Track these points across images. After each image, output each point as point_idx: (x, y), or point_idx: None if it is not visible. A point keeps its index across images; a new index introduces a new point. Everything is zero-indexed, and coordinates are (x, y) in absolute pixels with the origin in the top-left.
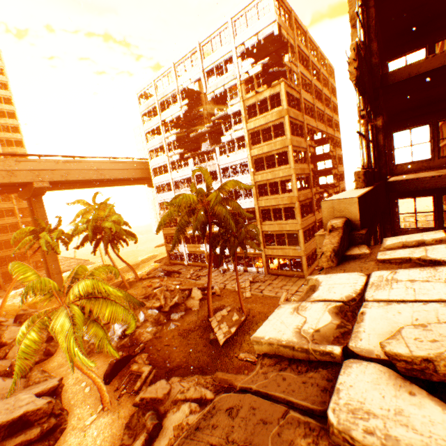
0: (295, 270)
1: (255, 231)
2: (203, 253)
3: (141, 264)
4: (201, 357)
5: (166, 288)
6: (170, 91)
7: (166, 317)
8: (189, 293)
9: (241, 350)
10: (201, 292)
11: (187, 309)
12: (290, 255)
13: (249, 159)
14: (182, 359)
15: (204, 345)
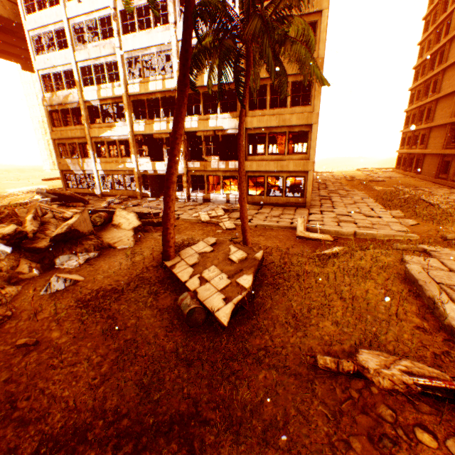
0: (292, 196)
1: (307, 36)
2: (132, 173)
3: (11, 197)
4: (166, 376)
5: (52, 213)
6: None
7: (39, 264)
8: (109, 217)
9: (311, 336)
10: (137, 216)
11: (104, 248)
12: (289, 170)
13: None
14: (90, 396)
15: (166, 329)
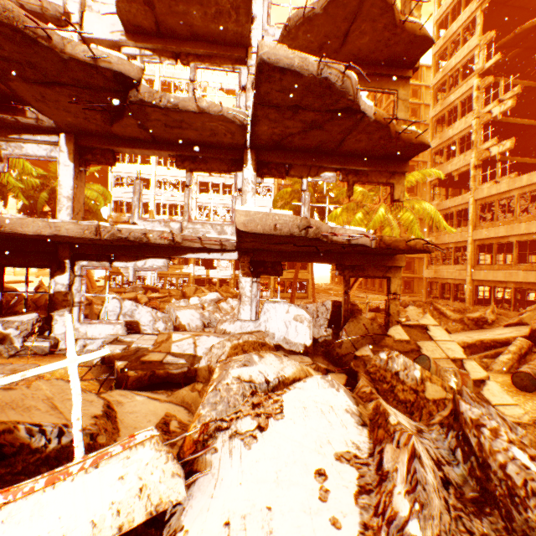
0: (300, 292)
1: None
2: (186, 276)
3: None
4: None
5: None
6: (187, 78)
7: None
8: None
9: None
10: None
11: None
12: (299, 278)
13: (276, 185)
14: None
15: None
